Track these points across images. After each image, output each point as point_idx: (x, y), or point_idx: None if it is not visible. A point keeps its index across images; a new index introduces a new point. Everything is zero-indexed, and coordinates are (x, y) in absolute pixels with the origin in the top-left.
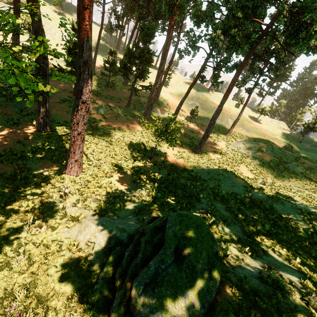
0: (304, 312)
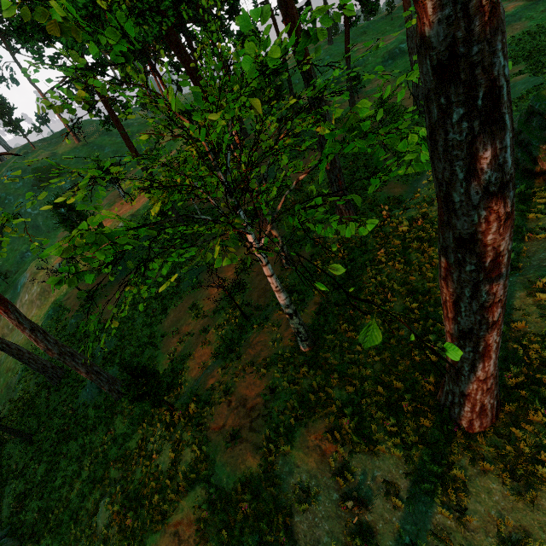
0: None
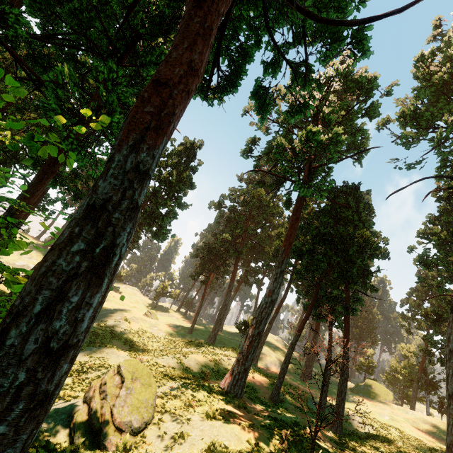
0: (190, 387)
